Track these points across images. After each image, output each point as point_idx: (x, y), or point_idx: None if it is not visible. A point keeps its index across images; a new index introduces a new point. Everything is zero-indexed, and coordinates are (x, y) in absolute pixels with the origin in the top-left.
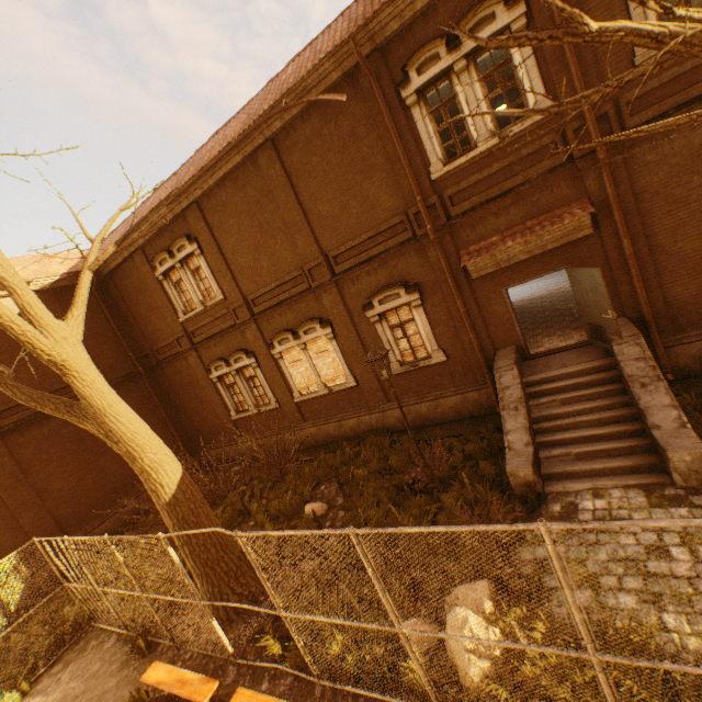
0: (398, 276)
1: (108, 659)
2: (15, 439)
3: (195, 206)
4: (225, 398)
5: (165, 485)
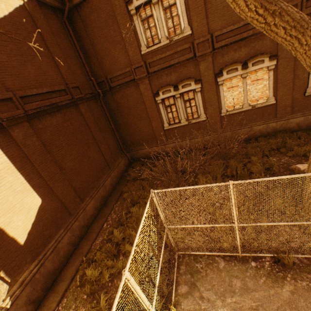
0: None
1: (241, 276)
2: (36, 124)
3: None
4: (162, 115)
5: None
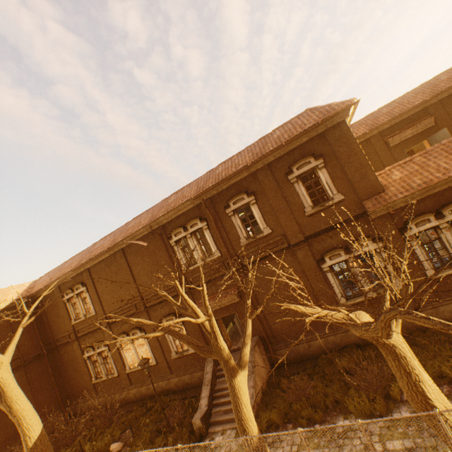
0: (173, 310)
1: None
2: None
3: (87, 270)
4: (90, 369)
5: (31, 437)
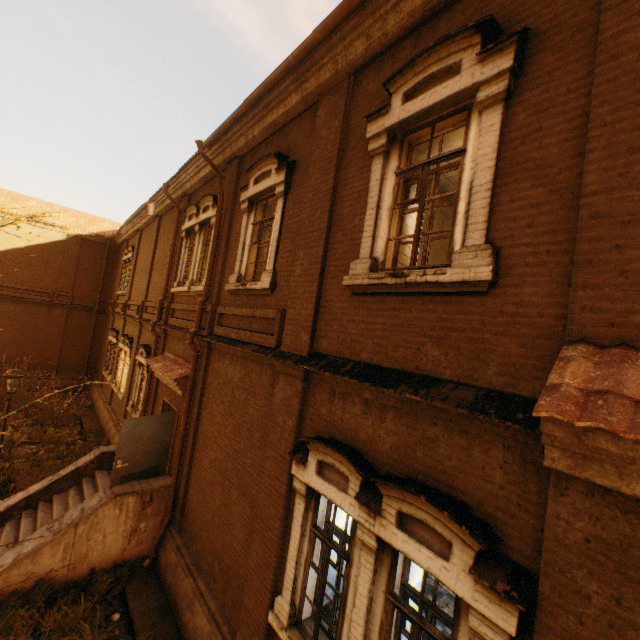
0: (152, 343)
1: None
2: None
3: (140, 232)
4: (108, 356)
5: None
